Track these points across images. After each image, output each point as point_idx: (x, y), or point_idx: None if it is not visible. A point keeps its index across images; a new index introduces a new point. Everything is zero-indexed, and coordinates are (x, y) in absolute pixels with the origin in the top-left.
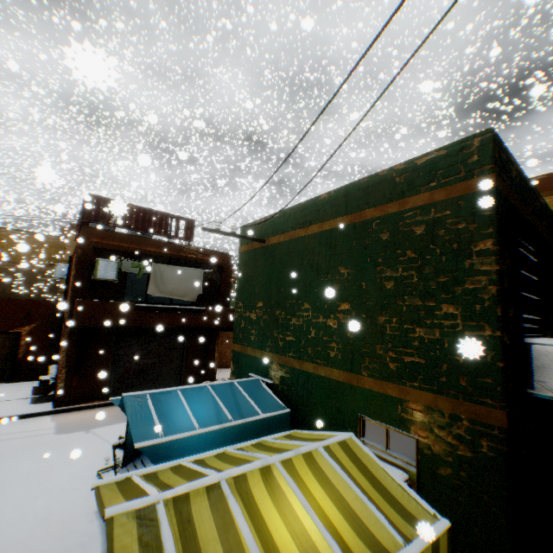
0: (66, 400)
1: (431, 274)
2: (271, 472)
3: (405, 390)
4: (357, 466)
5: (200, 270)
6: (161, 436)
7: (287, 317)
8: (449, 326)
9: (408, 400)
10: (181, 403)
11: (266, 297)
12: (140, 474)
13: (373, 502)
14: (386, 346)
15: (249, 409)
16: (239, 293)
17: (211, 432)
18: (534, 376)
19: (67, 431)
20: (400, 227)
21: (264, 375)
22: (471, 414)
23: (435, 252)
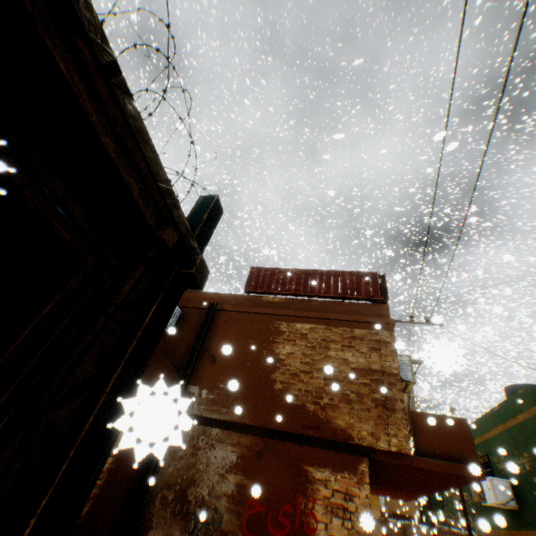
0: None
1: None
2: None
3: None
4: None
5: None
6: None
7: None
8: None
9: None
10: None
11: None
12: None
13: None
14: None
15: None
16: None
17: None
18: None
19: None
20: None
21: None
22: None
23: None
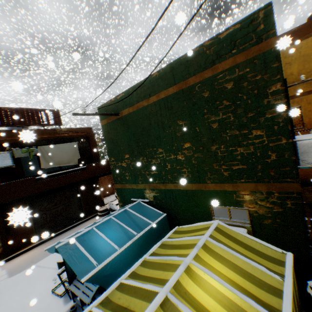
0: (8, 252)
1: (242, 113)
2: (191, 269)
3: (236, 185)
4: (231, 240)
5: (75, 143)
6: (97, 266)
7: (148, 160)
8: (259, 142)
9: (239, 190)
10: (99, 236)
11: (130, 151)
12: (97, 304)
13: (252, 260)
14: (220, 163)
15: (143, 222)
16: (110, 152)
17: (127, 247)
18: (299, 158)
19: (17, 272)
20: (216, 86)
21: (142, 197)
22: (279, 189)
23: (243, 98)
